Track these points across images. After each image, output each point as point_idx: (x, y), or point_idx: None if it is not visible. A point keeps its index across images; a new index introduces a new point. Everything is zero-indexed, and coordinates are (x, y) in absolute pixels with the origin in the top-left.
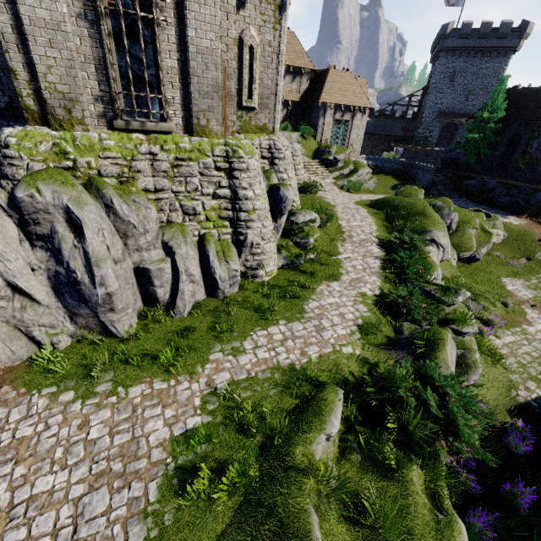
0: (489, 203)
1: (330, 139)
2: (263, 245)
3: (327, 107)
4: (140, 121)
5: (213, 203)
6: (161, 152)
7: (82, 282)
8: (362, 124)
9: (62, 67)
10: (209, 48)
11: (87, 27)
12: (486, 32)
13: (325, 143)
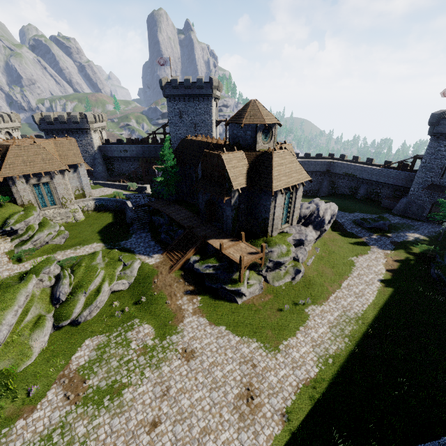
0: (158, 238)
1: (35, 198)
2: None
3: (14, 178)
4: None
5: None
6: None
7: None
8: (82, 174)
9: None
10: None
11: None
12: (188, 85)
13: (30, 203)
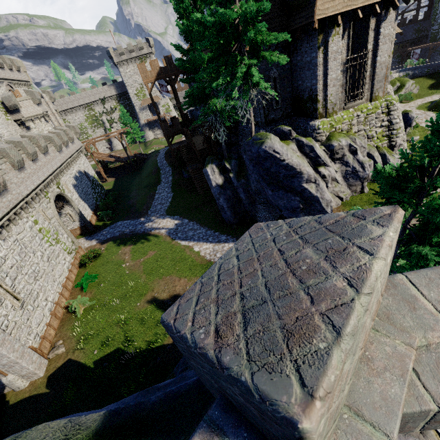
0: None
1: None
2: (403, 144)
3: None
4: (352, 103)
5: (380, 130)
6: (361, 114)
7: (358, 171)
8: None
9: (335, 93)
10: (383, 61)
11: (342, 74)
12: None
13: None
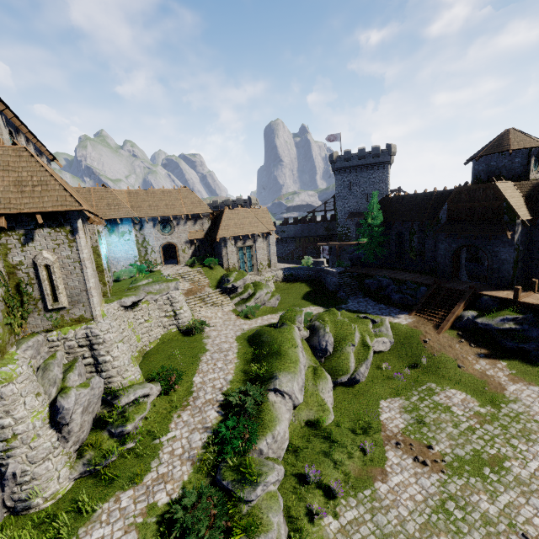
0: (386, 300)
1: (237, 263)
2: (33, 469)
3: (227, 240)
4: None
5: None
6: None
7: None
8: (271, 242)
9: None
10: None
11: None
12: (363, 155)
13: (234, 267)
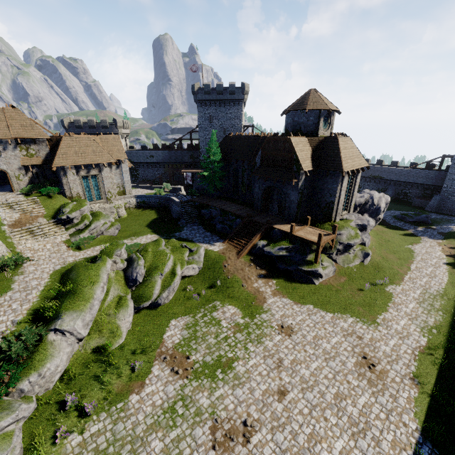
0: (213, 229)
1: (82, 191)
2: None
3: (66, 169)
4: None
5: None
6: None
7: None
8: (124, 170)
9: None
10: None
11: None
12: (221, 90)
13: (78, 196)
